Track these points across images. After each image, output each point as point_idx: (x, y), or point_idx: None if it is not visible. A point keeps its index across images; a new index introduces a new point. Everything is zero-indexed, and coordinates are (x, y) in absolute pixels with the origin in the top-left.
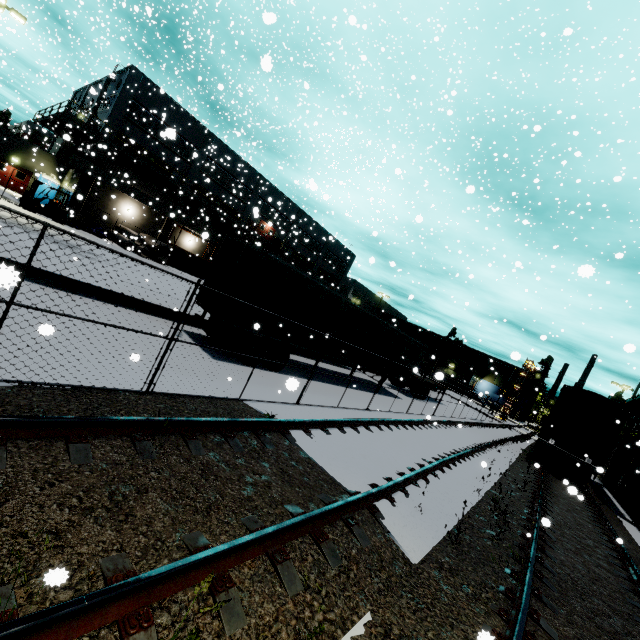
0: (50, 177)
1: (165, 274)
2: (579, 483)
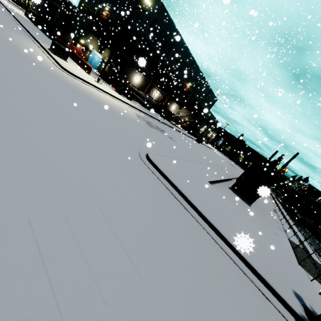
0: (98, 53)
1: (166, 126)
2: (316, 235)
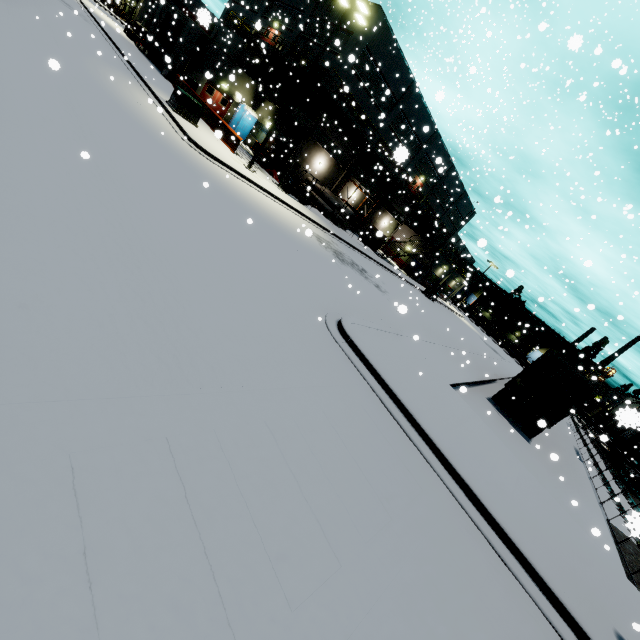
0: (251, 110)
1: (369, 260)
2: None
